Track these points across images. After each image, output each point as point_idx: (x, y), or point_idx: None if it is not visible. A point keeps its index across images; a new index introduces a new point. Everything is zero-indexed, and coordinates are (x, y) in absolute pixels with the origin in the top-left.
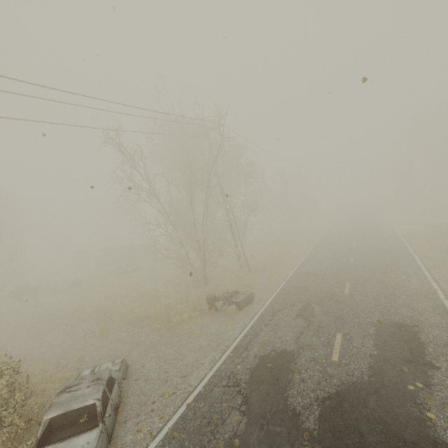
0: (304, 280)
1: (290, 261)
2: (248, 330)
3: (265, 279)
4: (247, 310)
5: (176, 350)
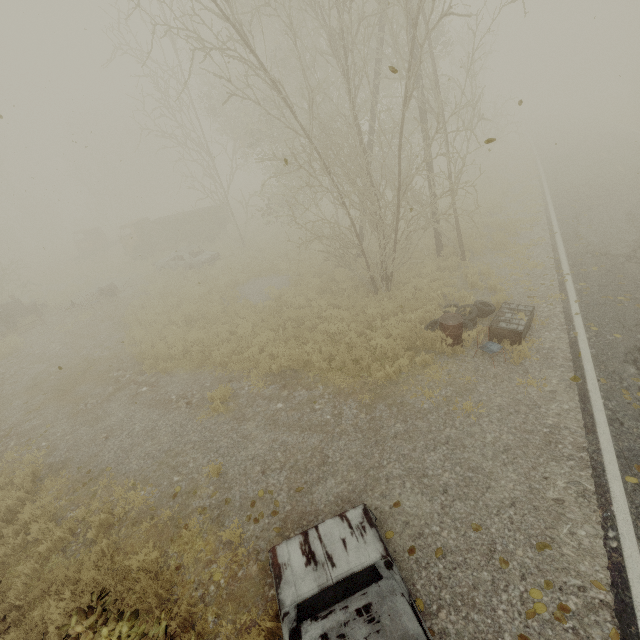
0: (618, 271)
1: (528, 230)
2: (605, 402)
3: (509, 271)
4: (536, 345)
5: (446, 456)
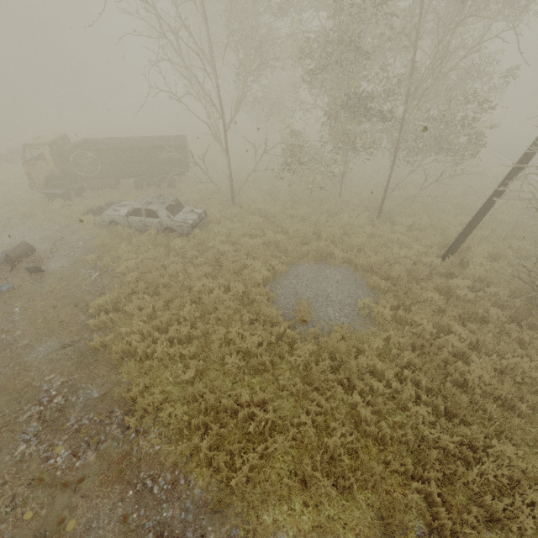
0: None
1: None
2: None
3: None
4: None
5: None
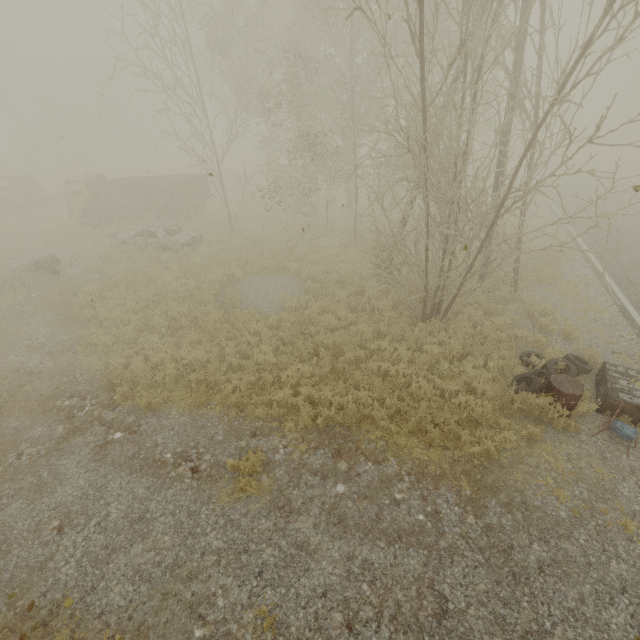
0: None
1: (567, 264)
2: None
3: (571, 313)
4: None
5: (637, 619)
